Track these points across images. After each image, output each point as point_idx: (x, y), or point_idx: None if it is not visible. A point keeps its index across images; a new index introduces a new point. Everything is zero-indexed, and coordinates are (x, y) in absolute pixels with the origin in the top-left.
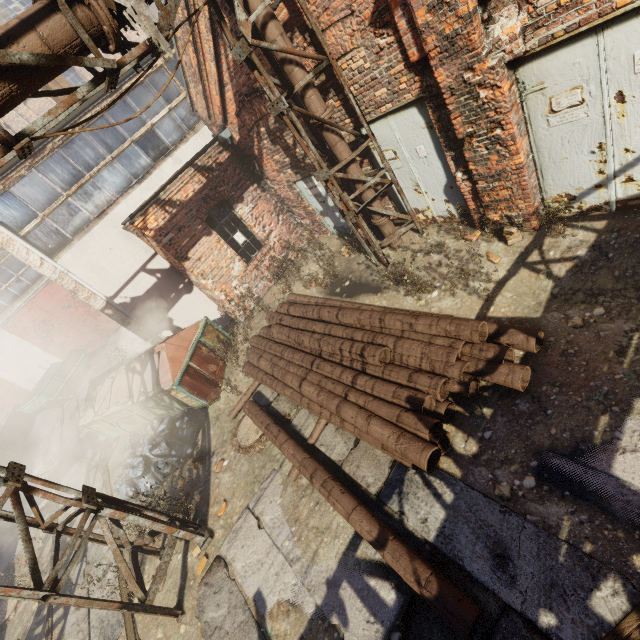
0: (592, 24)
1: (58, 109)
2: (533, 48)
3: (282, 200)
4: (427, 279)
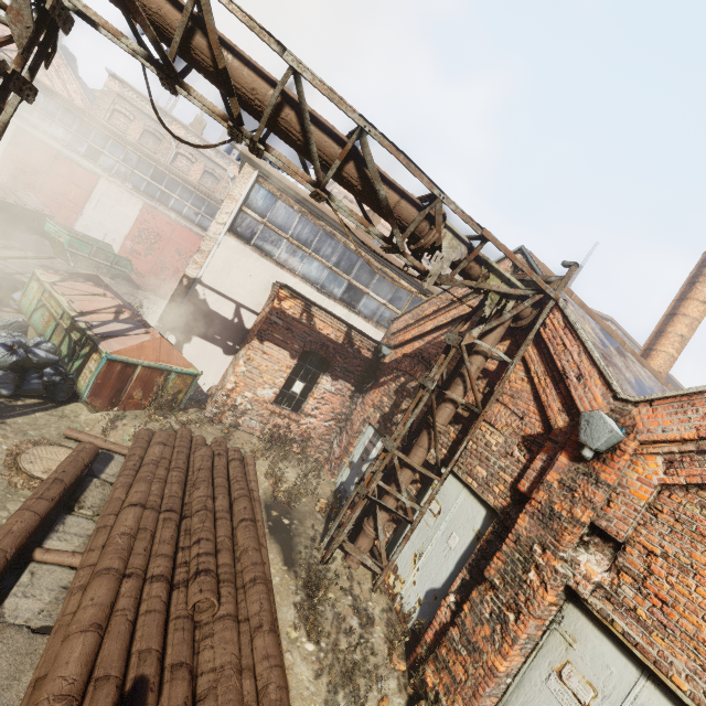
0: (645, 659)
1: (356, 216)
2: (593, 606)
3: (349, 418)
4: (325, 625)
